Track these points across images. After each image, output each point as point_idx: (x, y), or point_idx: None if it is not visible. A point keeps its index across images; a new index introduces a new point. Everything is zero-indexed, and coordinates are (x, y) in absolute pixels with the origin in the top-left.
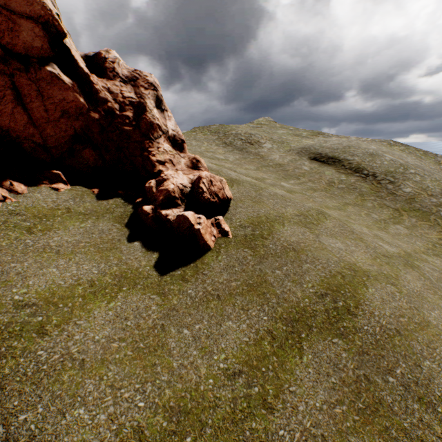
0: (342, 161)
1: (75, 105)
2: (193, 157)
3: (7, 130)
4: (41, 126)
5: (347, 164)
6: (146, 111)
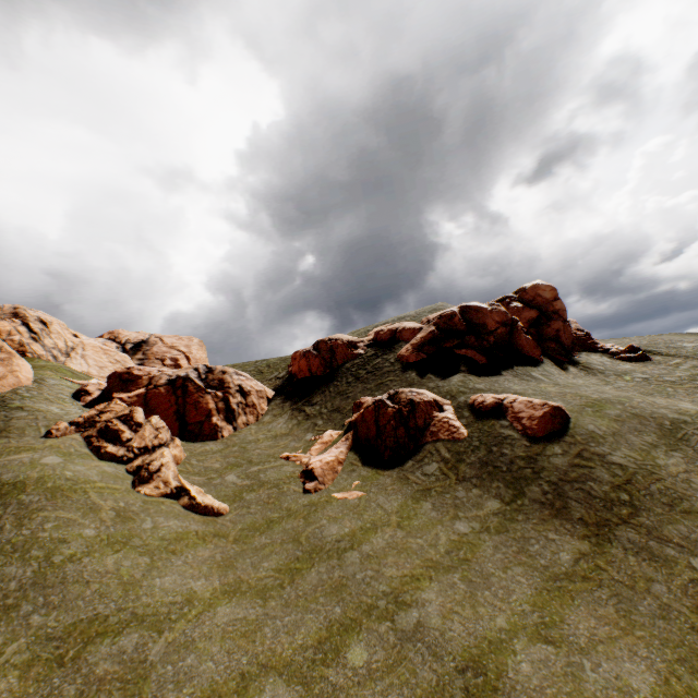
0: (650, 350)
1: (571, 332)
2: (608, 344)
3: (562, 342)
4: (566, 340)
5: (655, 351)
6: (584, 331)
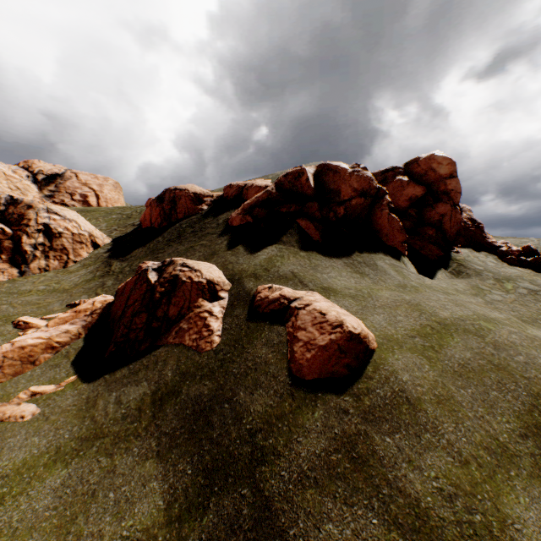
0: None
1: (459, 220)
2: (500, 241)
3: (444, 230)
4: (450, 228)
5: None
6: (477, 221)
